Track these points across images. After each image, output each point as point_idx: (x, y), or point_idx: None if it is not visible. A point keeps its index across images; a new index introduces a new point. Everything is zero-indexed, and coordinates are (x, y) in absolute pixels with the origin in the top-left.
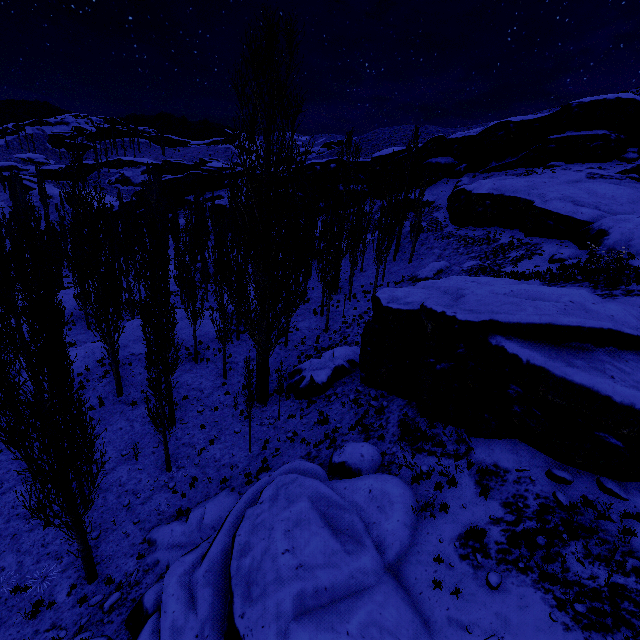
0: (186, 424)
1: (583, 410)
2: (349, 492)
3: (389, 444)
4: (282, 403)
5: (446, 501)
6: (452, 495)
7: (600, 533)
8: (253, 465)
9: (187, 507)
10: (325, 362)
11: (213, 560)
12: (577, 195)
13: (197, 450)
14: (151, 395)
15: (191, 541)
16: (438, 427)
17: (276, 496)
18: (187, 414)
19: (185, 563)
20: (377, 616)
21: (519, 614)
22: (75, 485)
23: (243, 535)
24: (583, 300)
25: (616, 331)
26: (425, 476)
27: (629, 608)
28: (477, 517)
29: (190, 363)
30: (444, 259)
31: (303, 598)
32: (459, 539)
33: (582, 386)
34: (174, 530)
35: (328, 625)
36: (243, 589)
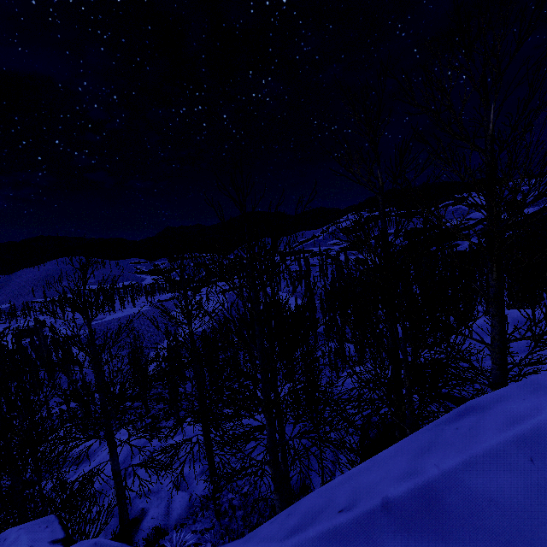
0: None
1: None
2: None
3: None
4: None
5: None
6: None
7: None
8: None
9: None
10: None
11: None
12: None
13: None
14: None
15: None
16: None
17: None
18: None
19: None
20: None
21: None
22: None
23: None
24: None
25: None
26: None
27: None
28: None
29: None
30: None
31: None
32: None
33: None
34: None
35: None
36: None
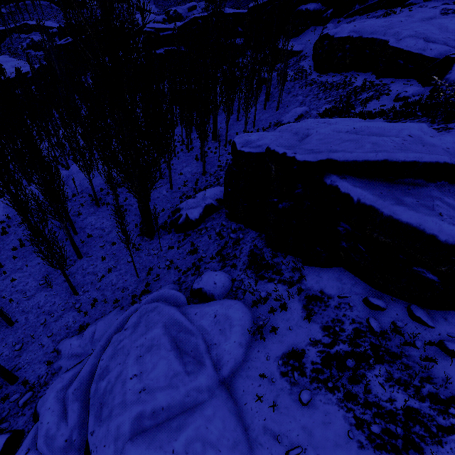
0: (90, 257)
1: (405, 248)
2: (198, 317)
3: (239, 272)
4: (165, 237)
5: (277, 323)
6: (282, 318)
7: (403, 358)
8: (139, 288)
9: (86, 324)
10: (198, 202)
11: (82, 380)
12: (429, 31)
13: (99, 277)
14: (62, 235)
15: (85, 352)
16: (279, 257)
17: (138, 323)
18: (91, 249)
19: (64, 380)
20: (203, 430)
21: (322, 429)
22: (3, 310)
23: (105, 360)
24: (422, 133)
25: (451, 164)
26: (263, 300)
27: (420, 432)
28: (300, 339)
29: (93, 207)
30: (305, 105)
31: (141, 419)
32: (282, 358)
33: (408, 225)
34: (72, 344)
35: (158, 444)
36: (97, 409)
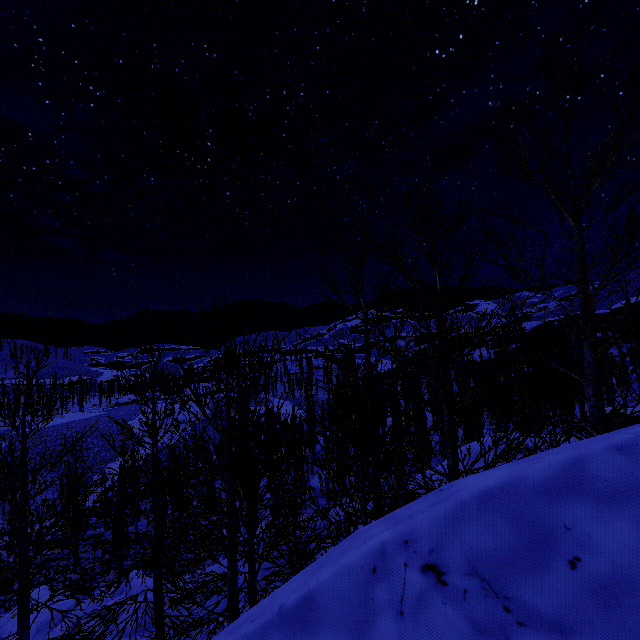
0: None
1: None
2: None
3: None
4: None
5: None
6: None
7: None
8: None
9: None
10: None
11: None
12: None
13: None
14: None
15: None
16: None
17: None
18: None
19: None
20: None
21: None
22: None
23: None
24: None
25: None
26: None
27: None
28: None
29: None
30: None
31: None
32: None
33: None
34: None
35: None
36: None
